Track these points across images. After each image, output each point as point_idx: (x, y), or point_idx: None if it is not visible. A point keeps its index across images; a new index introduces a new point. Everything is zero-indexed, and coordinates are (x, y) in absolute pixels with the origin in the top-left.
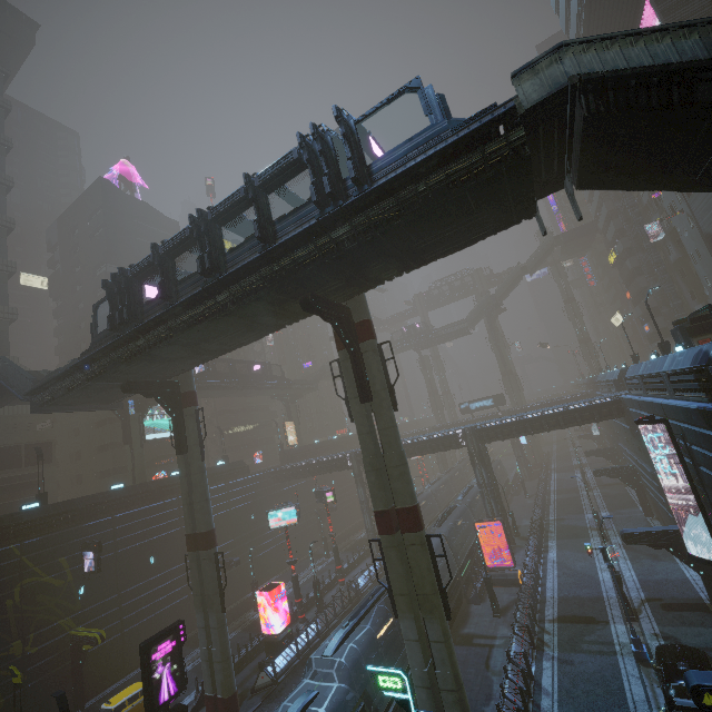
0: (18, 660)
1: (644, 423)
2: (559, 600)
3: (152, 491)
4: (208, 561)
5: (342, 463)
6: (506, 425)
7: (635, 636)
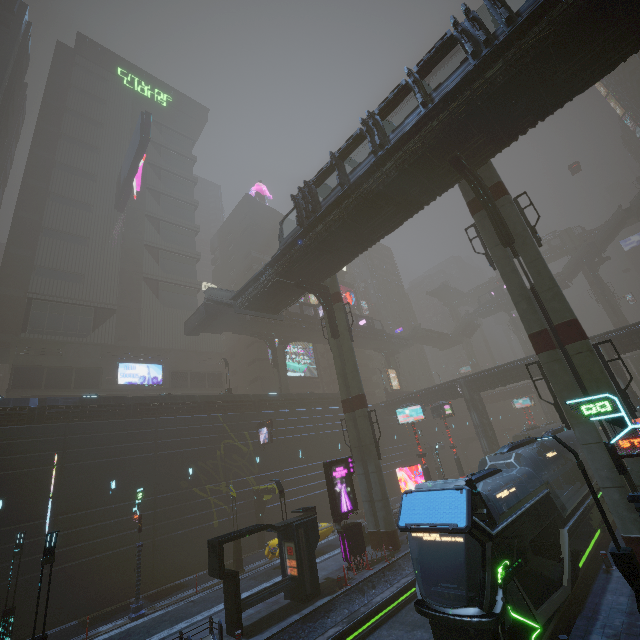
0: (224, 496)
1: None
2: None
3: (297, 400)
4: (363, 417)
5: (451, 390)
6: None
7: None
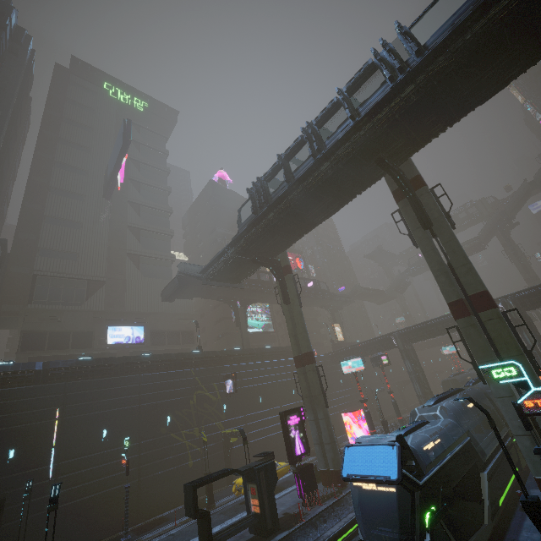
0: (197, 439)
1: None
2: None
3: (257, 354)
4: (312, 371)
5: (387, 342)
6: None
7: None
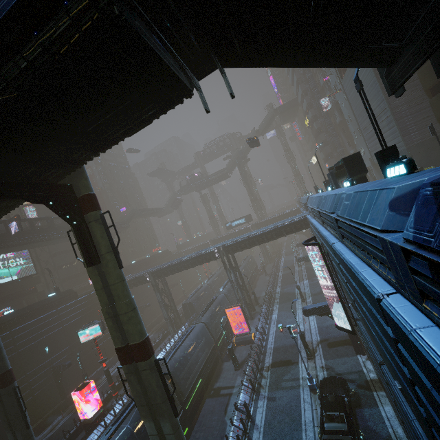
0: None
1: (307, 245)
2: (274, 350)
3: None
4: (6, 396)
5: (143, 279)
6: (242, 241)
7: (309, 376)
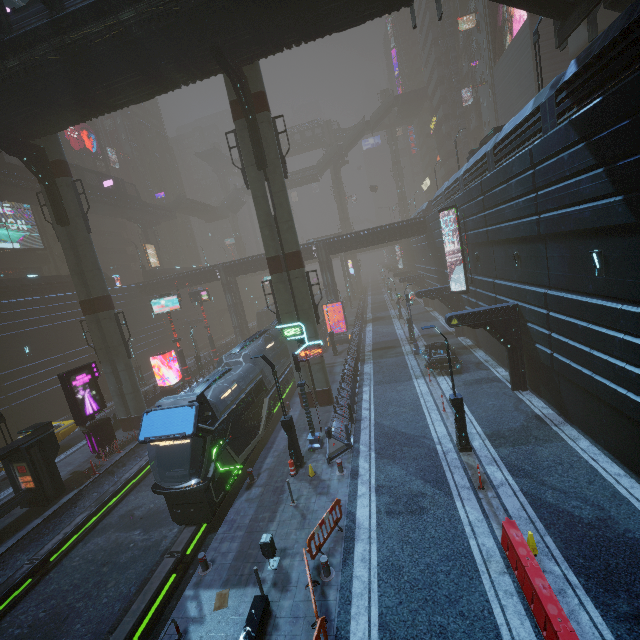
0: None
1: (444, 210)
2: (373, 344)
3: (11, 287)
4: (109, 320)
5: (211, 274)
6: (349, 239)
7: (416, 343)
